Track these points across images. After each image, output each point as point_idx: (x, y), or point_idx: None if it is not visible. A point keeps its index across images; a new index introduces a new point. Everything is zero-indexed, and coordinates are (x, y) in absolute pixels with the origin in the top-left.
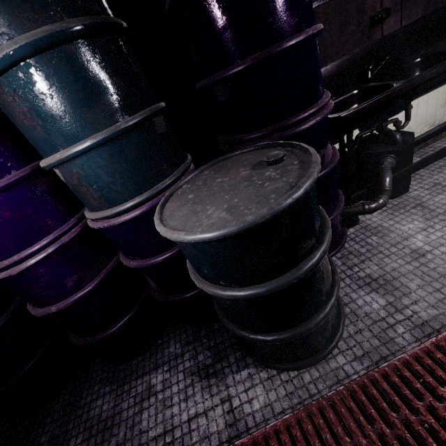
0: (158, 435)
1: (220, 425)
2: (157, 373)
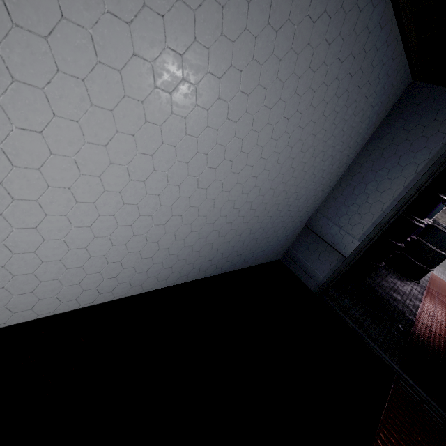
0: (409, 293)
1: (417, 292)
2: (389, 277)
